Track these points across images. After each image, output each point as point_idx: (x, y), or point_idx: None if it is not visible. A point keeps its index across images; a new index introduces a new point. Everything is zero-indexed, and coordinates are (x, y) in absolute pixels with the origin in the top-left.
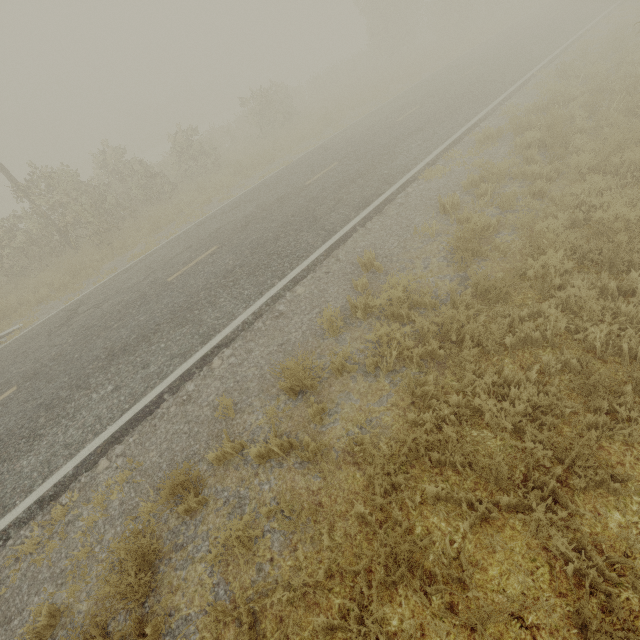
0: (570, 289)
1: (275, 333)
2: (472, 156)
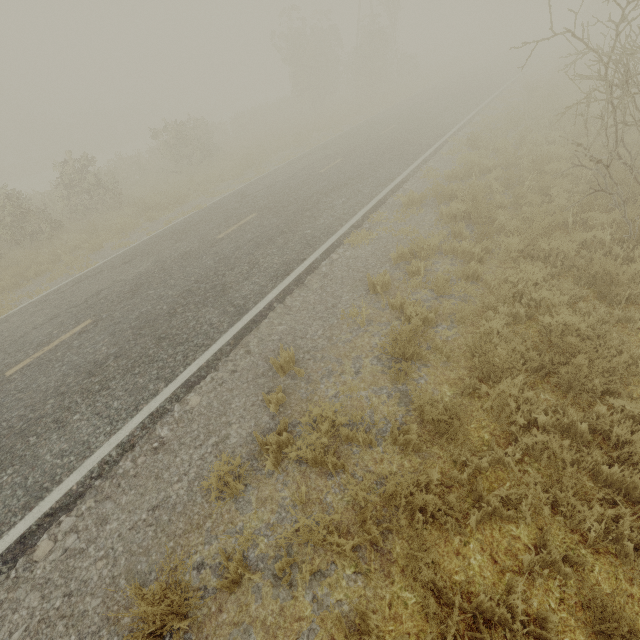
0: (538, 435)
1: (148, 483)
2: (398, 221)
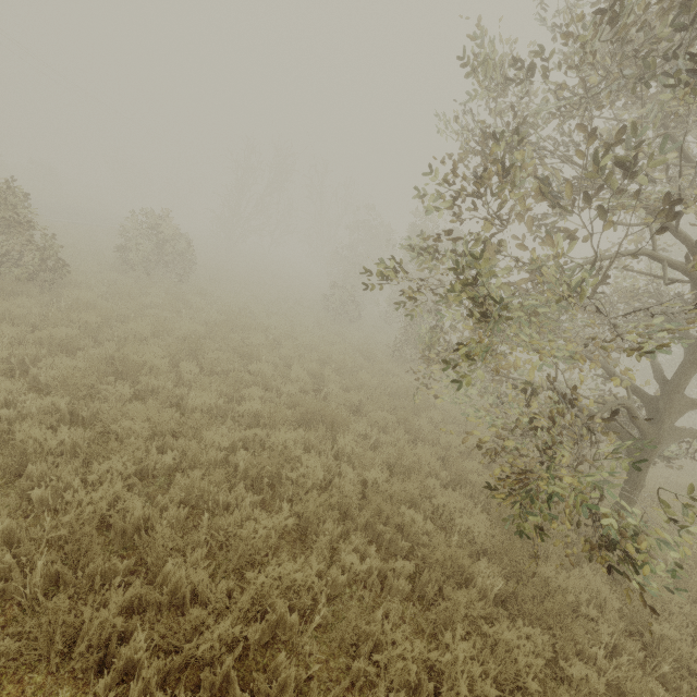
0: None
1: None
2: None
